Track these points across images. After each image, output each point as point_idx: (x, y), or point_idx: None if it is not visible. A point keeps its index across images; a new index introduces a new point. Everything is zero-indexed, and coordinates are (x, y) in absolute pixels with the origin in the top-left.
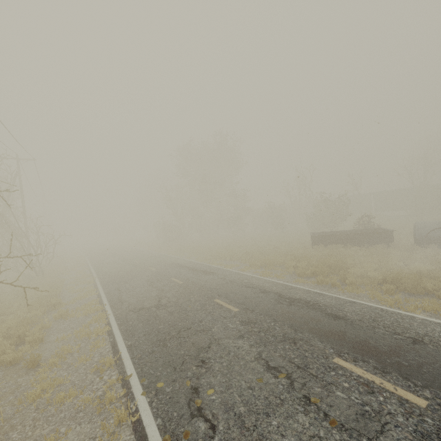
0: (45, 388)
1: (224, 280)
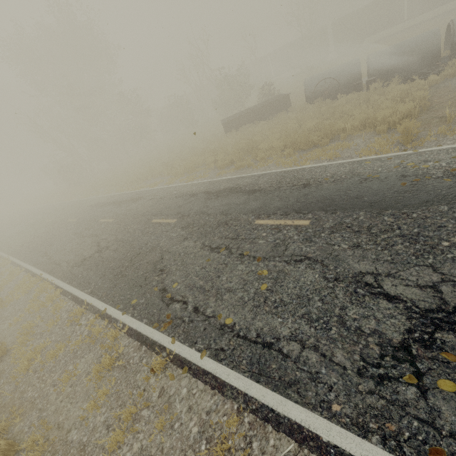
0: (31, 358)
1: (154, 200)
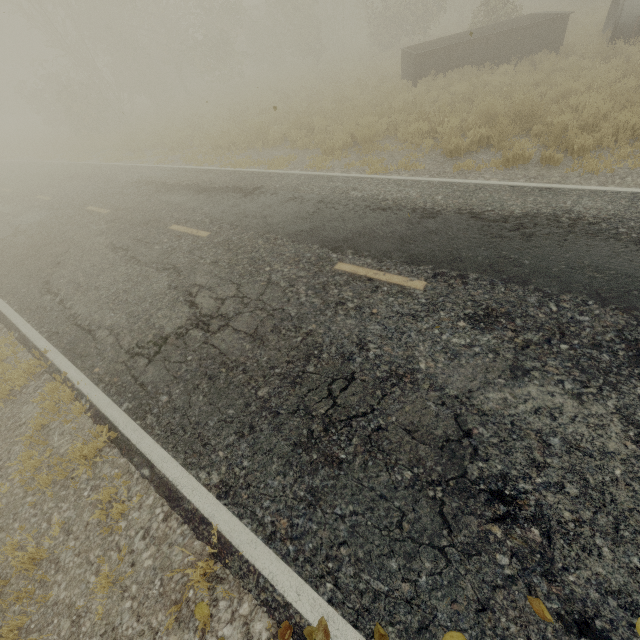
0: None
1: (305, 202)
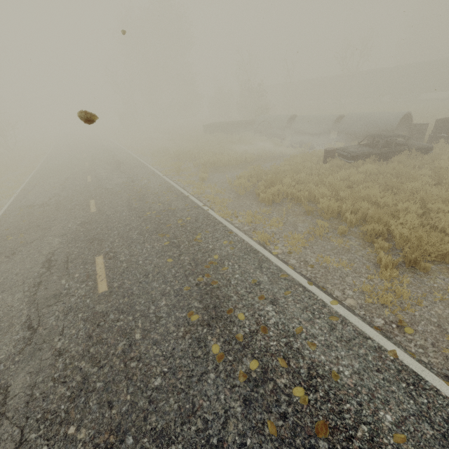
0: None
1: (109, 154)
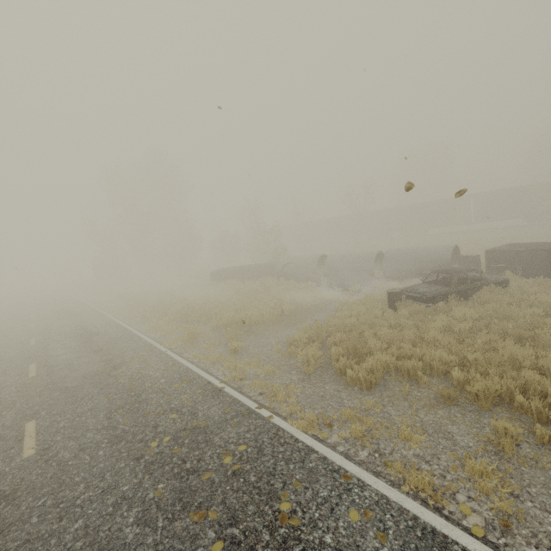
0: None
1: (74, 321)
